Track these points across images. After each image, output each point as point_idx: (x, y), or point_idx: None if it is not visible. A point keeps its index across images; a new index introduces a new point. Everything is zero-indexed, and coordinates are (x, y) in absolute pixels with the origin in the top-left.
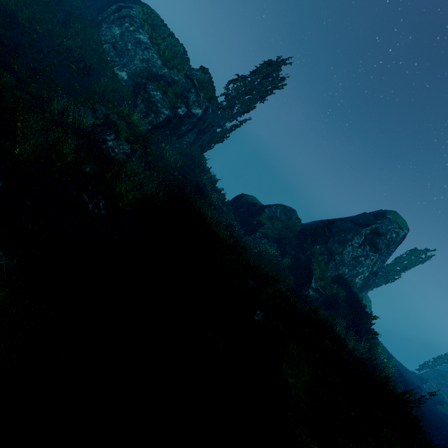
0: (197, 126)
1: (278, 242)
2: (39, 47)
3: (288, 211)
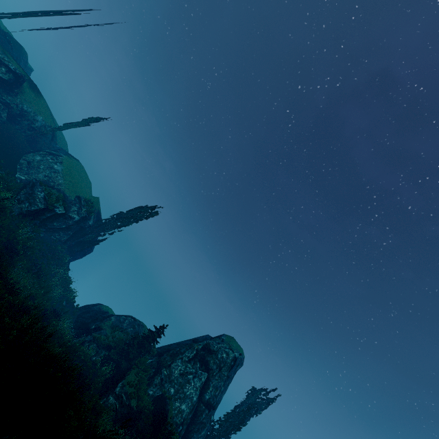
0: (72, 229)
1: (109, 349)
2: None
3: (138, 325)
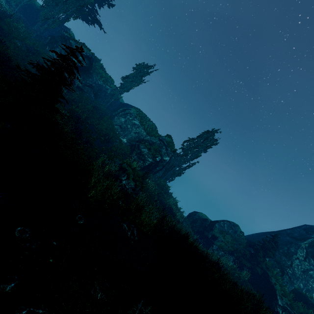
0: (164, 166)
1: (233, 254)
2: (89, 130)
3: (233, 226)
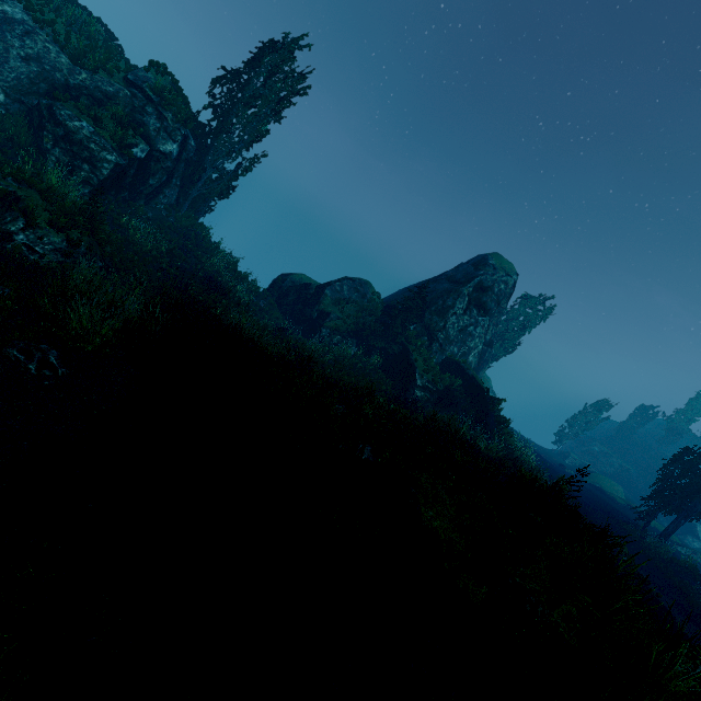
0: (175, 174)
1: (357, 335)
2: None
3: (360, 286)
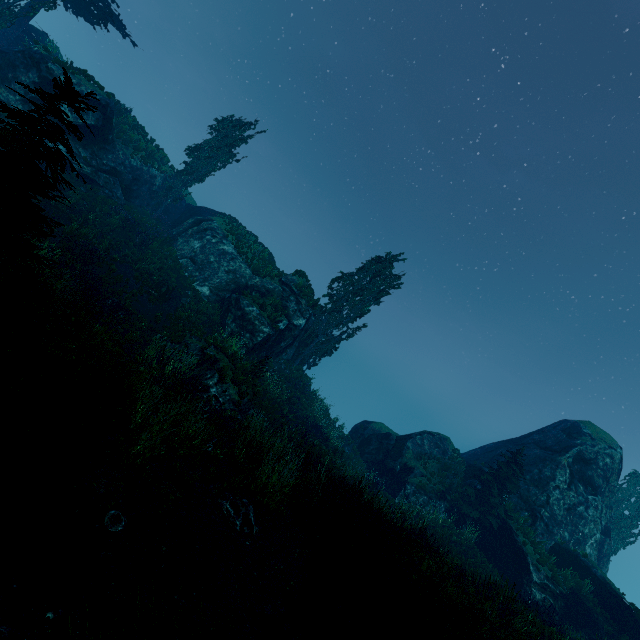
0: (297, 338)
1: (444, 497)
2: (118, 277)
3: (439, 441)
